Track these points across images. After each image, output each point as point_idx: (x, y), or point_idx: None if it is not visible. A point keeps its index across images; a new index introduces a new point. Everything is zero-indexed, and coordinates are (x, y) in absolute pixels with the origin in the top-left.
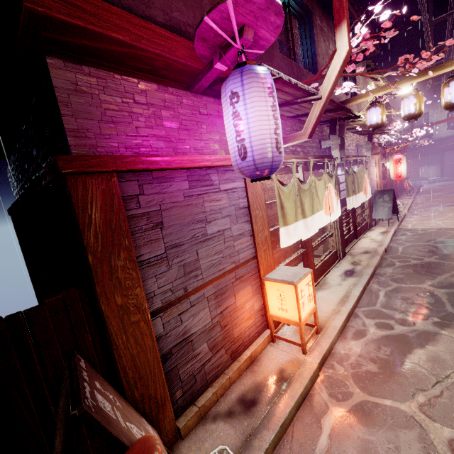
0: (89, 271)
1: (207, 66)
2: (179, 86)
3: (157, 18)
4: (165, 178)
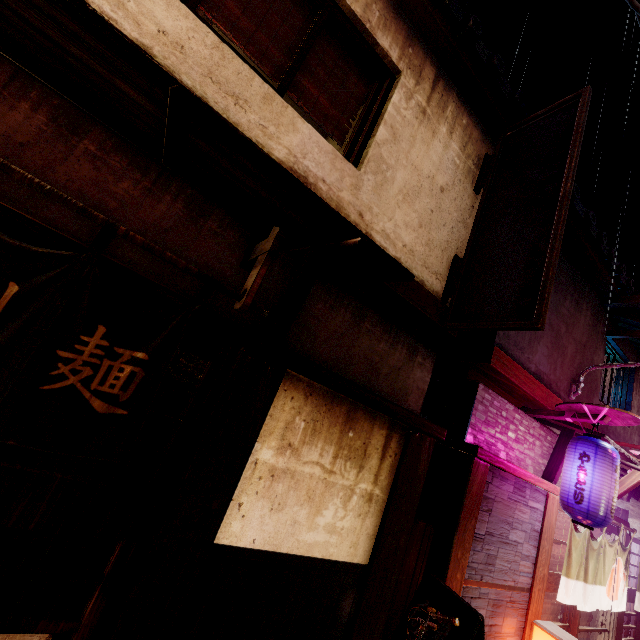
0: (458, 521)
1: (556, 411)
2: (514, 401)
3: (531, 369)
4: (504, 477)
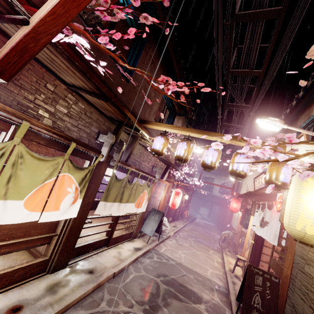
0: None
1: None
2: None
3: None
4: None
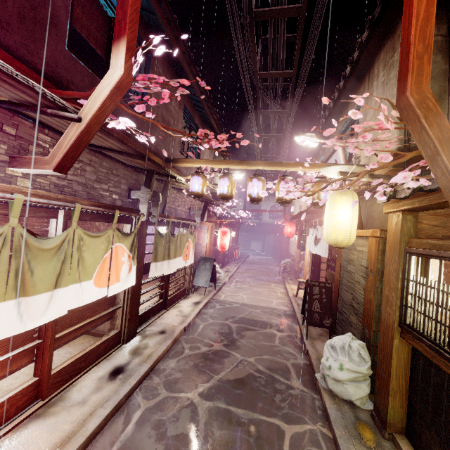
0: None
1: None
2: None
3: None
4: None
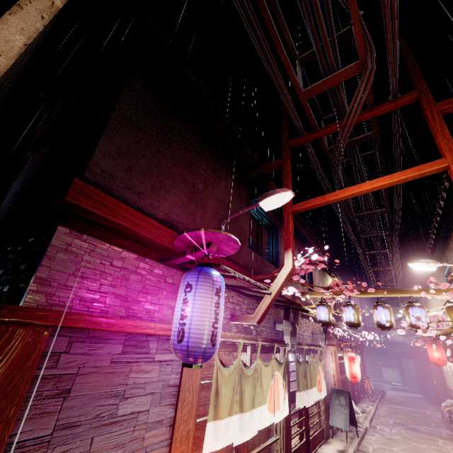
0: None
1: (182, 253)
2: (159, 255)
3: (159, 216)
4: (101, 338)
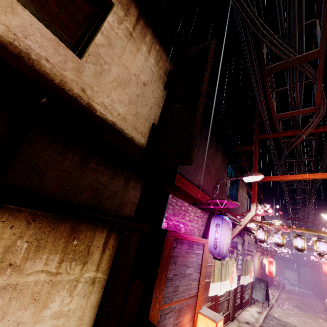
0: (156, 275)
1: (206, 204)
2: (190, 200)
3: (196, 183)
4: (183, 242)
